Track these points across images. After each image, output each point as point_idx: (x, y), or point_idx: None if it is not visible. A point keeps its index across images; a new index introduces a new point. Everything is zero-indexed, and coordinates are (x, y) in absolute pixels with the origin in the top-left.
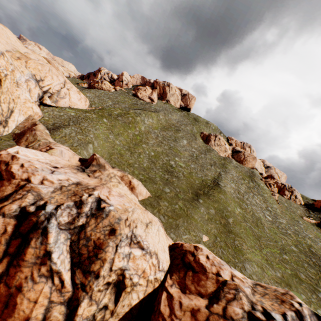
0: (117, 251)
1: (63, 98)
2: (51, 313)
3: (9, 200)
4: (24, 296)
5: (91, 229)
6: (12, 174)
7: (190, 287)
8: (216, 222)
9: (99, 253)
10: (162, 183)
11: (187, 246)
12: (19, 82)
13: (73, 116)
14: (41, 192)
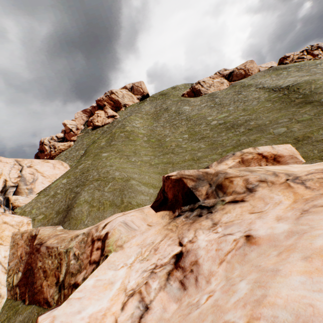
0: None
1: (34, 180)
2: None
3: None
4: None
5: None
6: None
7: None
8: None
9: None
10: (258, 134)
11: None
12: None
13: (68, 183)
14: None
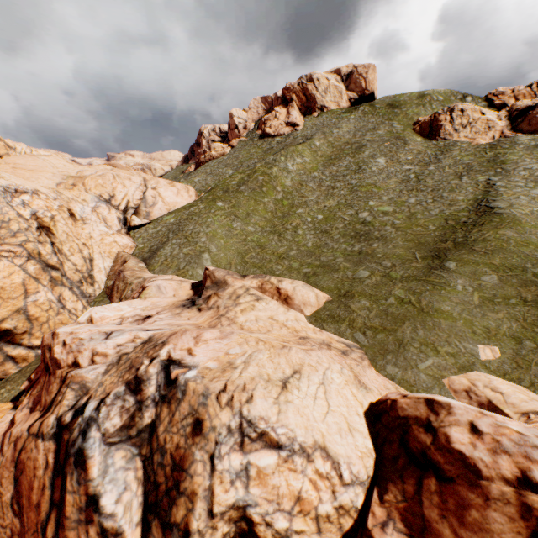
0: (214, 469)
1: (154, 204)
2: None
3: (52, 407)
4: None
5: (164, 430)
6: (57, 361)
7: (439, 530)
8: (509, 302)
9: (180, 479)
10: (351, 265)
11: (407, 406)
12: (84, 216)
13: (173, 224)
14: (86, 380)
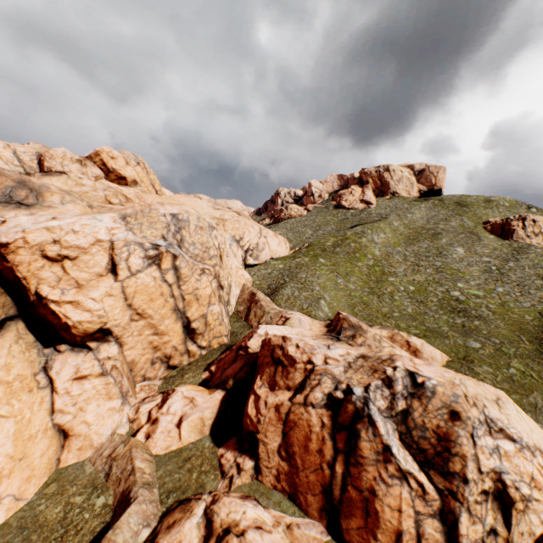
0: (475, 443)
1: (263, 249)
2: (422, 528)
3: (306, 388)
4: (382, 502)
5: (420, 415)
6: (292, 358)
7: None
8: None
9: (449, 446)
10: (458, 335)
11: None
12: (226, 251)
13: (283, 269)
14: (334, 373)
